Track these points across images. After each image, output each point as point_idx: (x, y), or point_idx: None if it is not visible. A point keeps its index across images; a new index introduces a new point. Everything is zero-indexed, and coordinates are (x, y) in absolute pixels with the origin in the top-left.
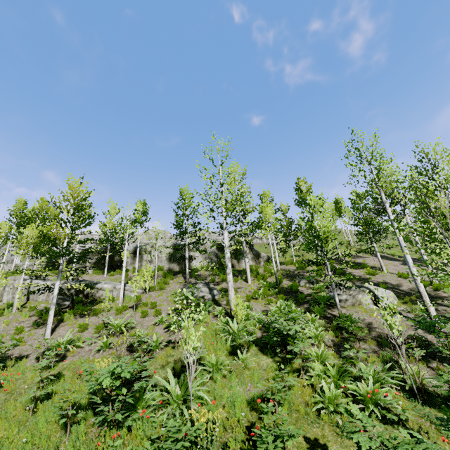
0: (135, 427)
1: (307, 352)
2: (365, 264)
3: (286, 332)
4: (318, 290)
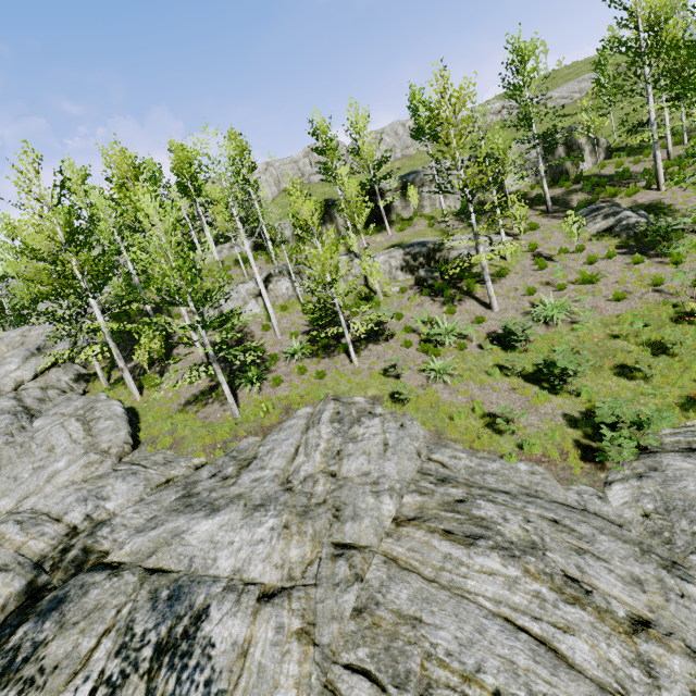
0: None
1: None
2: None
3: None
4: None
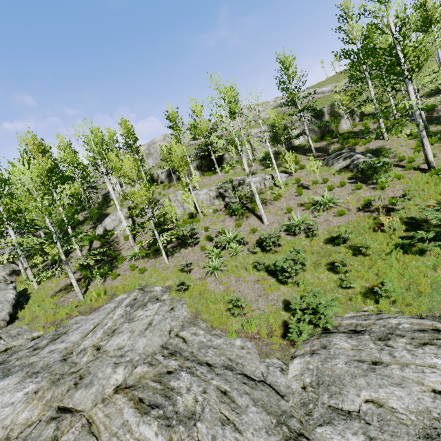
0: None
1: None
2: None
3: None
4: None
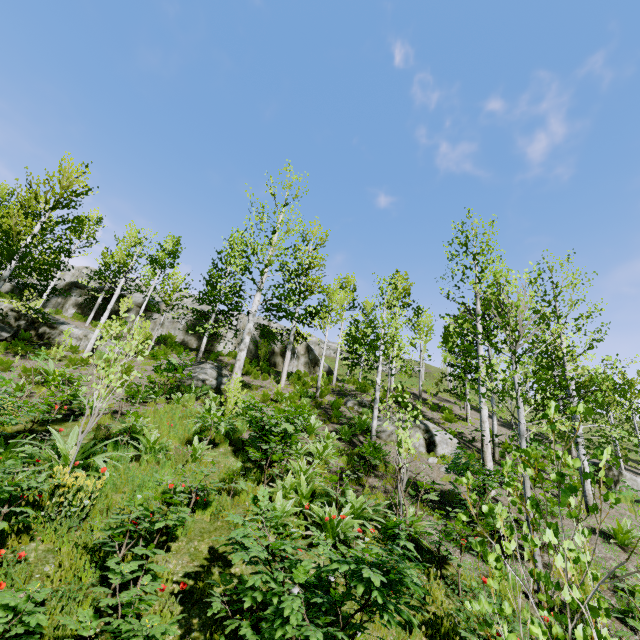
0: None
1: (292, 466)
2: (448, 408)
3: (269, 428)
4: (367, 416)
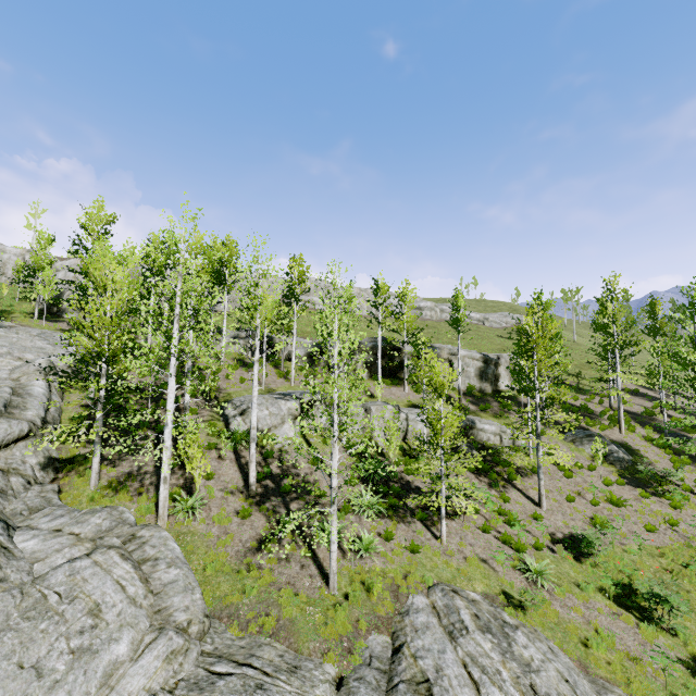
0: None
1: None
2: None
3: None
4: None
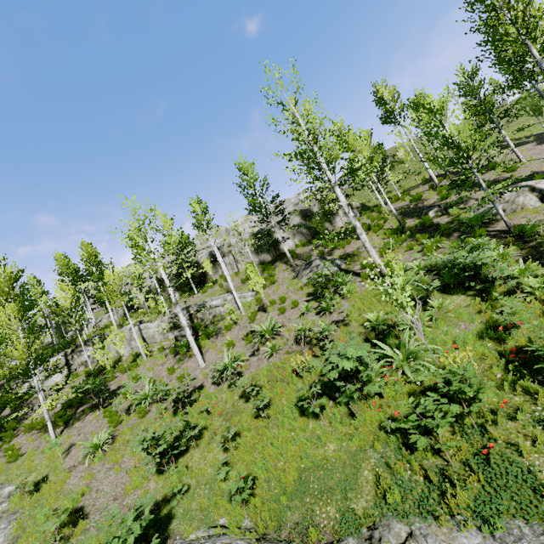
0: (385, 392)
1: (504, 274)
2: (496, 163)
3: (480, 263)
4: (457, 213)
